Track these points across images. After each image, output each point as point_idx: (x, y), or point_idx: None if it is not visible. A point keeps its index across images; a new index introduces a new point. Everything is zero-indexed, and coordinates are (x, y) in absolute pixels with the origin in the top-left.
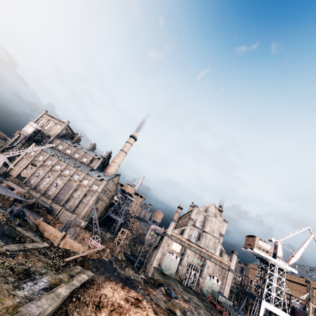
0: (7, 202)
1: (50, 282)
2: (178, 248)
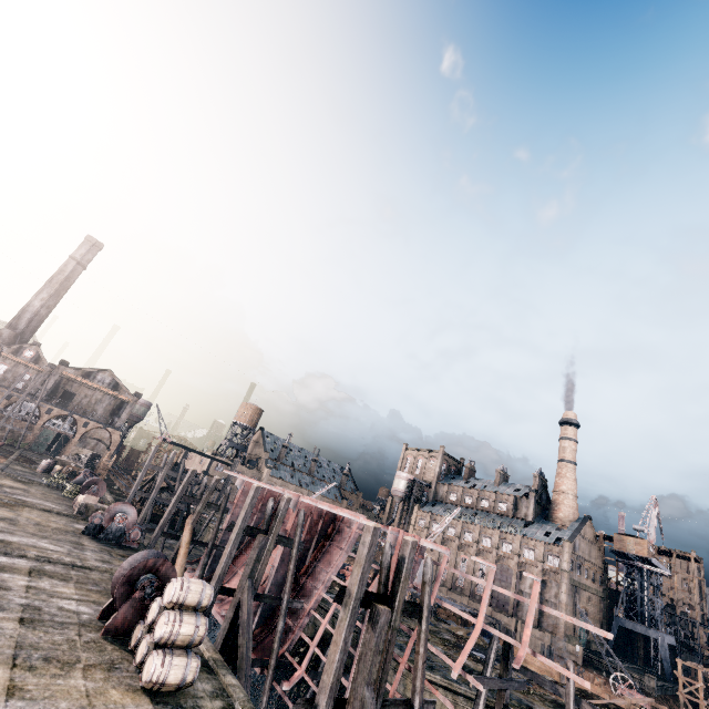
0: (454, 620)
1: None
2: None
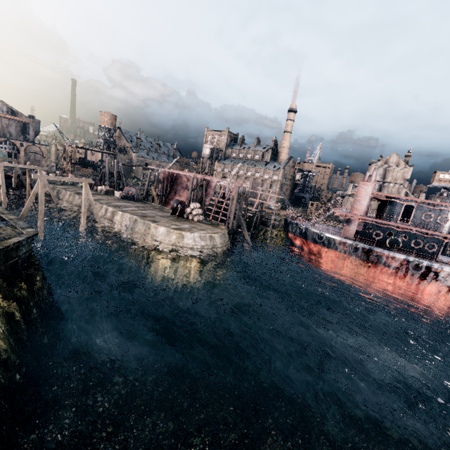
0: None
1: (279, 217)
2: None
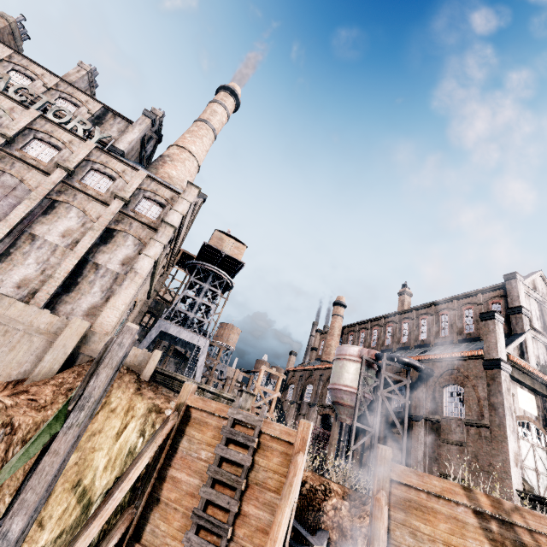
0: None
1: None
2: (532, 404)
